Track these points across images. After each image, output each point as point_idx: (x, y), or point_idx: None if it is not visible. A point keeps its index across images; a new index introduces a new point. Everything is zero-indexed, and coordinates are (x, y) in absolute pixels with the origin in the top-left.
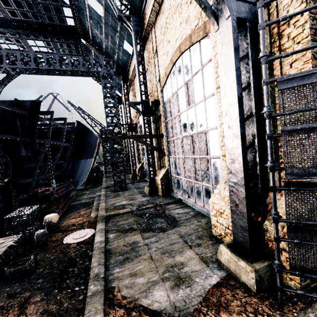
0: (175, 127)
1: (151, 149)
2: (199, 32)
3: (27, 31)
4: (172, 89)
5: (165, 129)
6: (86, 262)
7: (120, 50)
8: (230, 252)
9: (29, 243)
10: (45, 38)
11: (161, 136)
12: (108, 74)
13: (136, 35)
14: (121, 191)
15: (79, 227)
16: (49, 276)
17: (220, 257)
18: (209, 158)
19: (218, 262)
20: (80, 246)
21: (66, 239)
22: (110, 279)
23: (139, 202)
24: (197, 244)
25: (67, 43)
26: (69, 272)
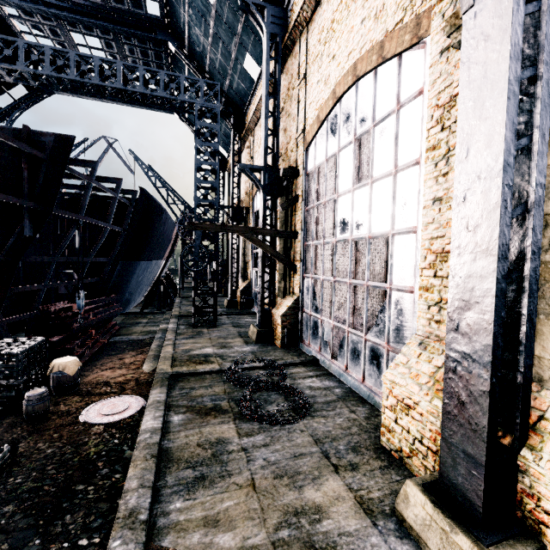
0: (324, 220)
1: (272, 257)
2: (403, 36)
3: (73, 15)
4: (327, 148)
5: (303, 222)
6: (116, 473)
7: (236, 71)
8: (432, 506)
9: (12, 412)
10: (104, 34)
11: (294, 235)
12: (210, 110)
13: (271, 42)
14: (205, 327)
15: (116, 390)
16: (32, 498)
17: (404, 509)
18: (389, 289)
19: (397, 518)
20: (110, 433)
21: (85, 414)
22: (160, 527)
23: (237, 353)
24: (351, 465)
25: (143, 48)
26: (75, 494)
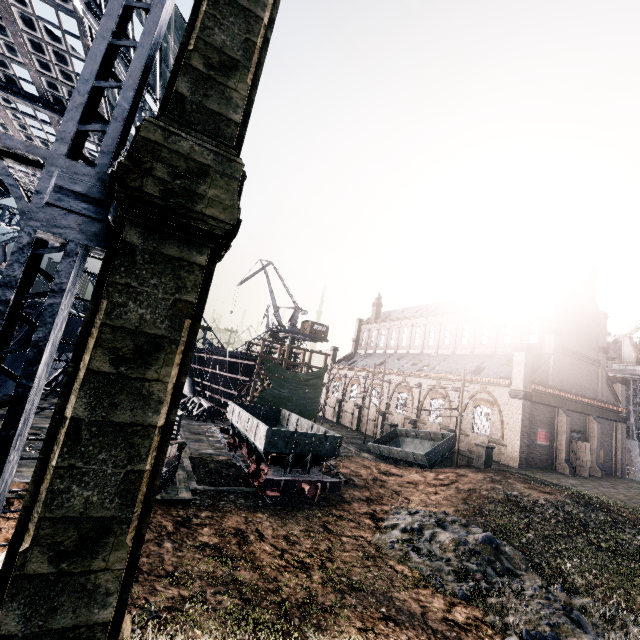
0: None
1: None
2: None
3: None
4: None
5: None
6: None
7: None
8: None
9: None
10: None
11: None
12: None
13: None
14: None
15: None
16: None
17: None
18: None
19: None
20: None
21: None
22: None
23: None
24: None
25: None
26: None
